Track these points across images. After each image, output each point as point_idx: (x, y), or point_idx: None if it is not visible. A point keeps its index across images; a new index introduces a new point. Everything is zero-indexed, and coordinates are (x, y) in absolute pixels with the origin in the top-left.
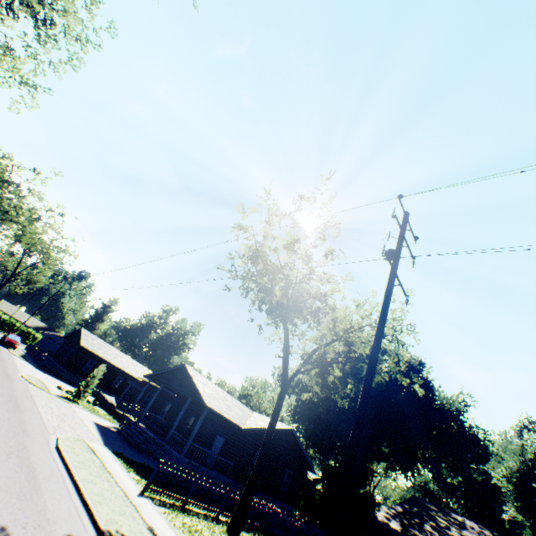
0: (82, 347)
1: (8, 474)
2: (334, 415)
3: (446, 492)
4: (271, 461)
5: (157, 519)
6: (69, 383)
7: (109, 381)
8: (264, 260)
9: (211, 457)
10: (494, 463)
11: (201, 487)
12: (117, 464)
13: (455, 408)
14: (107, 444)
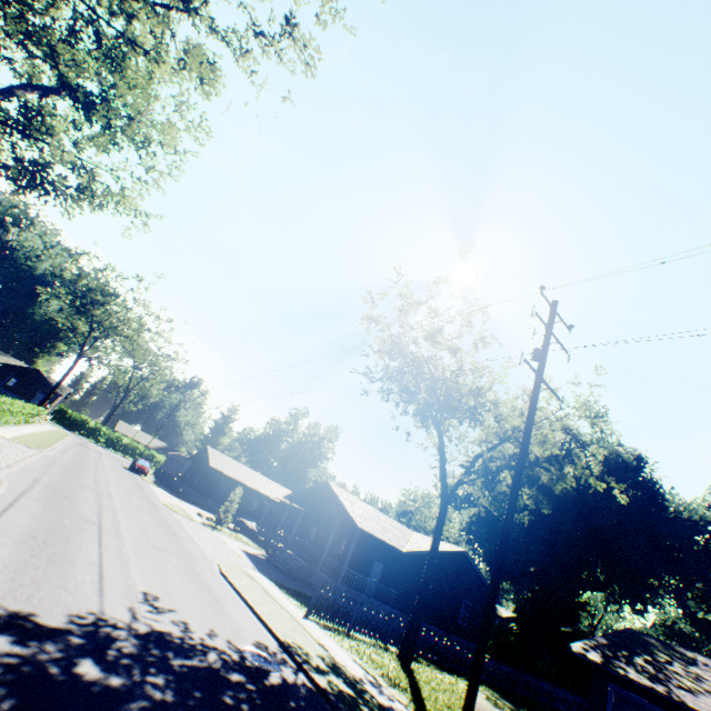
0: (212, 469)
1: (197, 592)
2: (521, 533)
3: (706, 634)
4: (442, 589)
5: (325, 639)
6: (204, 508)
7: (244, 504)
8: (403, 355)
9: (370, 585)
10: None
11: (363, 613)
12: (276, 589)
13: (697, 516)
14: (261, 571)
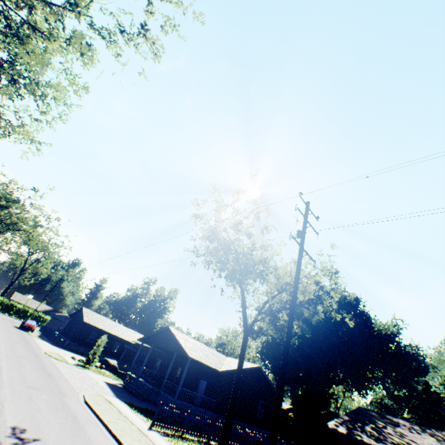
0: (85, 323)
1: (62, 420)
2: (293, 351)
3: (399, 404)
4: (246, 394)
5: (164, 444)
6: (78, 353)
7: (109, 347)
8: (218, 239)
9: (198, 398)
10: (431, 374)
11: (193, 419)
12: (129, 409)
13: (390, 332)
14: (118, 396)
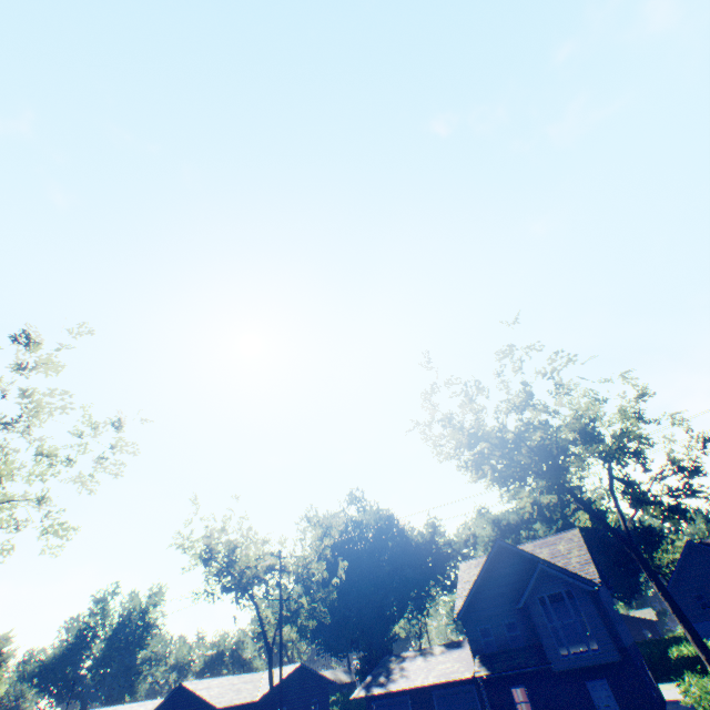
0: None
1: None
2: (340, 614)
3: None
4: (294, 704)
5: None
6: None
7: None
8: (216, 562)
9: None
10: None
11: None
12: None
13: (425, 540)
14: None
